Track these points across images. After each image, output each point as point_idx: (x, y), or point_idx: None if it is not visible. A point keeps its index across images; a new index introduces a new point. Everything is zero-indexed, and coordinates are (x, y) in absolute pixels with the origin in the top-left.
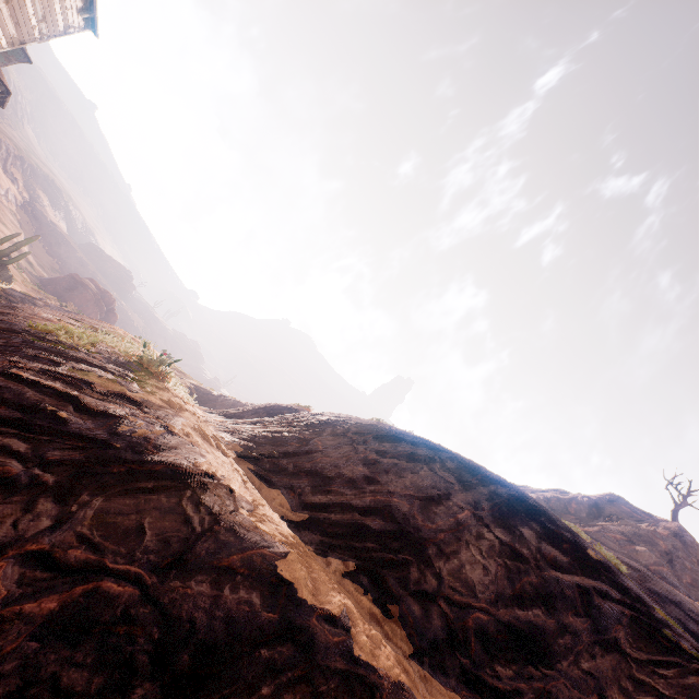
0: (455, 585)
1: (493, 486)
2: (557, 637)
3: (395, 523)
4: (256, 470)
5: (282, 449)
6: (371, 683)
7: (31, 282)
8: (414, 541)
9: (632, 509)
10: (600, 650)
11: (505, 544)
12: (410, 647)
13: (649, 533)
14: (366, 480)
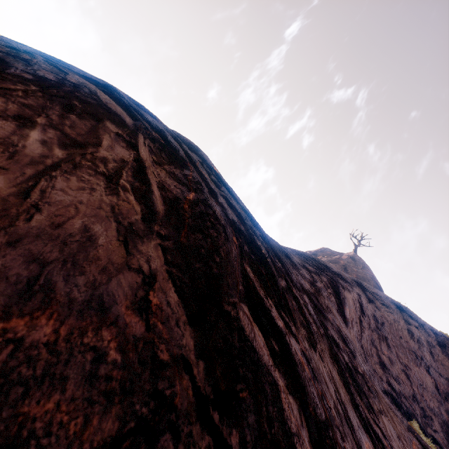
0: None
1: None
2: None
3: None
4: None
5: None
6: None
7: None
8: None
9: (332, 252)
10: None
11: None
12: None
13: (336, 259)
14: None
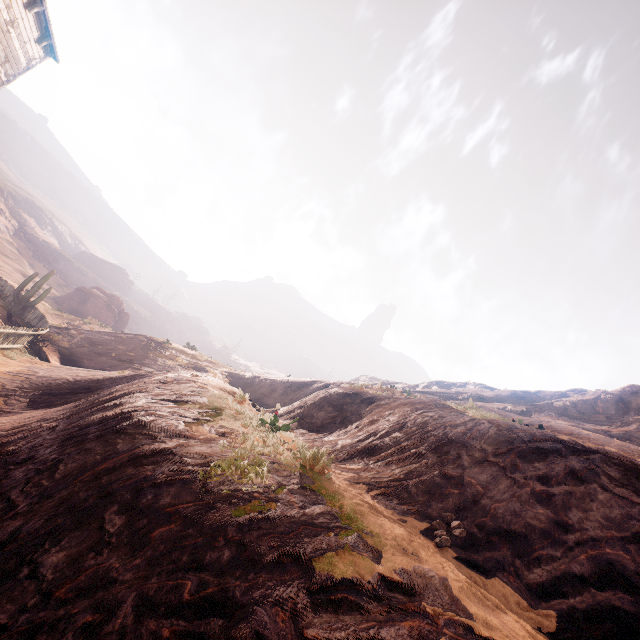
0: None
1: None
2: None
3: None
4: (457, 555)
5: (449, 505)
6: None
7: (50, 307)
8: None
9: None
10: None
11: None
12: None
13: None
14: (558, 527)
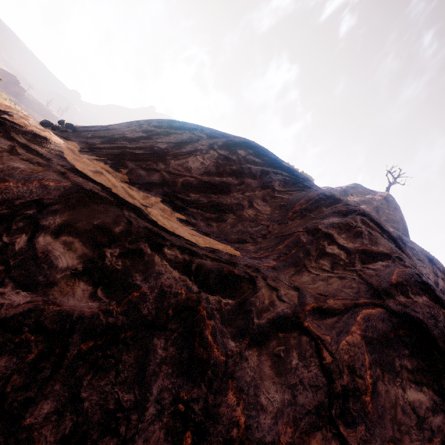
0: (178, 168)
1: (231, 138)
2: (236, 186)
3: (152, 151)
4: (58, 133)
5: (86, 129)
6: (9, 125)
7: None
8: (160, 155)
9: (364, 189)
10: (260, 189)
11: (221, 155)
12: (127, 181)
13: (369, 199)
14: (142, 138)
